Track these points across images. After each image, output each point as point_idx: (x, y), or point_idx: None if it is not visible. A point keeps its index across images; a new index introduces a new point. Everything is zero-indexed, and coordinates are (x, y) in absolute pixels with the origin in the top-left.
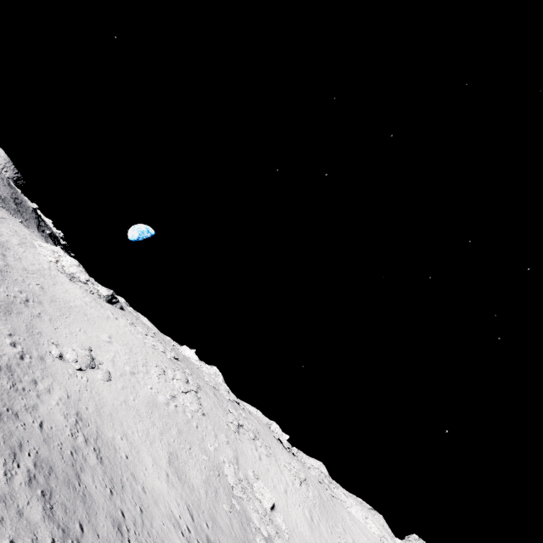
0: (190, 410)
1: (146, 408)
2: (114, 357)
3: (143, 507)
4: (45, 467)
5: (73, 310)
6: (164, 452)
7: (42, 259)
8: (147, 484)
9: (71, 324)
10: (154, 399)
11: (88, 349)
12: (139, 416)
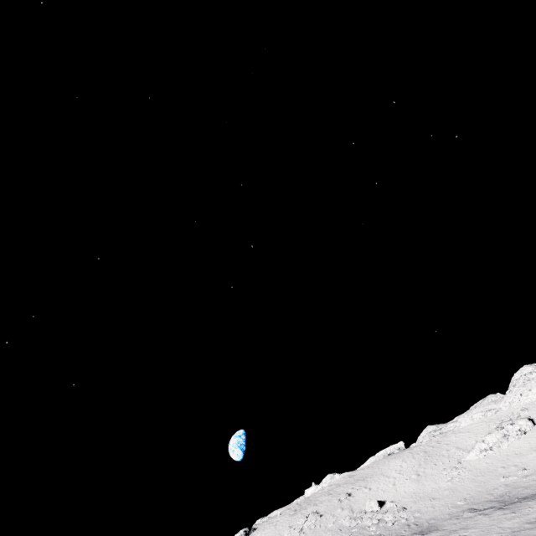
0: (313, 524)
1: None
2: None
3: None
4: None
5: None
6: None
7: None
8: None
9: None
10: None
11: None
12: None
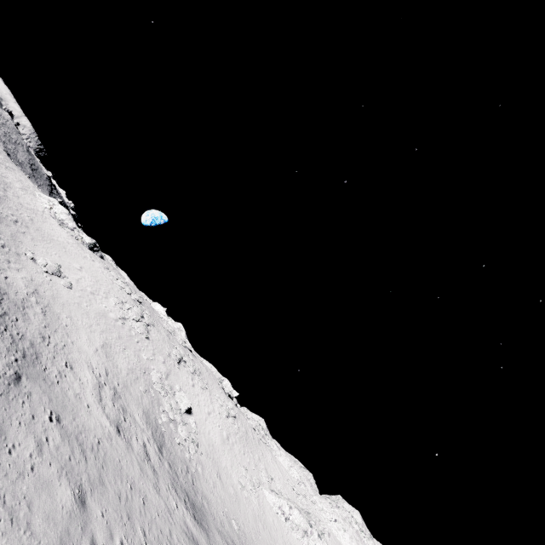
0: (136, 331)
1: (96, 314)
2: (79, 279)
3: (67, 346)
4: (2, 290)
5: (54, 242)
6: (100, 340)
7: (39, 204)
8: (77, 343)
9: (49, 248)
10: (106, 313)
11: (58, 265)
12: (87, 315)
